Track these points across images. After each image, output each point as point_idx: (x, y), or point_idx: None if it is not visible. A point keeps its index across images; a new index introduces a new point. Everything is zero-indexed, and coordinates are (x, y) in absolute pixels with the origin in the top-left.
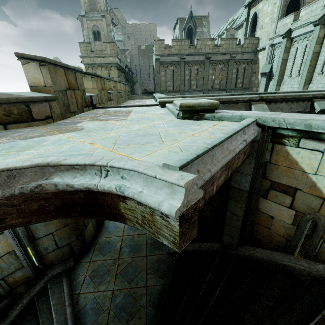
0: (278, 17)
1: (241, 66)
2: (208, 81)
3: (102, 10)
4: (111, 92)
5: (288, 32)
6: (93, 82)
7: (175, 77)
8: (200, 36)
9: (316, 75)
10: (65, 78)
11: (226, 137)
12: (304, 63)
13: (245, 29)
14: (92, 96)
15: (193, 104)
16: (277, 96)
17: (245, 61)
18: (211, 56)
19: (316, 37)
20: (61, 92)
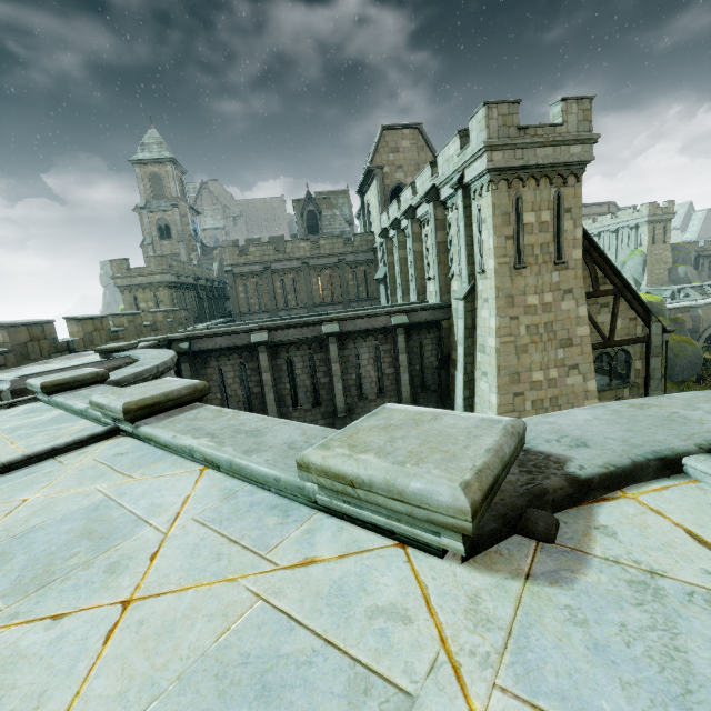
0: (379, 211)
1: (359, 269)
2: (314, 293)
3: (173, 198)
4: (119, 330)
5: (384, 231)
6: (79, 325)
7: (261, 292)
8: (331, 221)
9: (411, 283)
10: (28, 333)
11: (67, 367)
12: (398, 270)
13: (363, 220)
14: (70, 342)
15: (104, 348)
16: (279, 324)
17: (363, 263)
18: (310, 260)
19: (396, 242)
20: (20, 345)
